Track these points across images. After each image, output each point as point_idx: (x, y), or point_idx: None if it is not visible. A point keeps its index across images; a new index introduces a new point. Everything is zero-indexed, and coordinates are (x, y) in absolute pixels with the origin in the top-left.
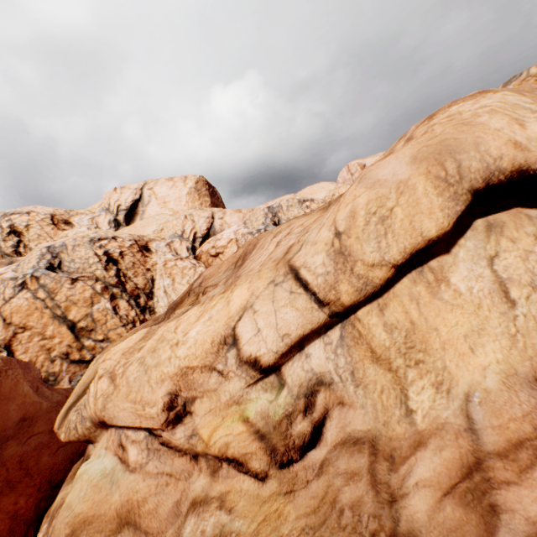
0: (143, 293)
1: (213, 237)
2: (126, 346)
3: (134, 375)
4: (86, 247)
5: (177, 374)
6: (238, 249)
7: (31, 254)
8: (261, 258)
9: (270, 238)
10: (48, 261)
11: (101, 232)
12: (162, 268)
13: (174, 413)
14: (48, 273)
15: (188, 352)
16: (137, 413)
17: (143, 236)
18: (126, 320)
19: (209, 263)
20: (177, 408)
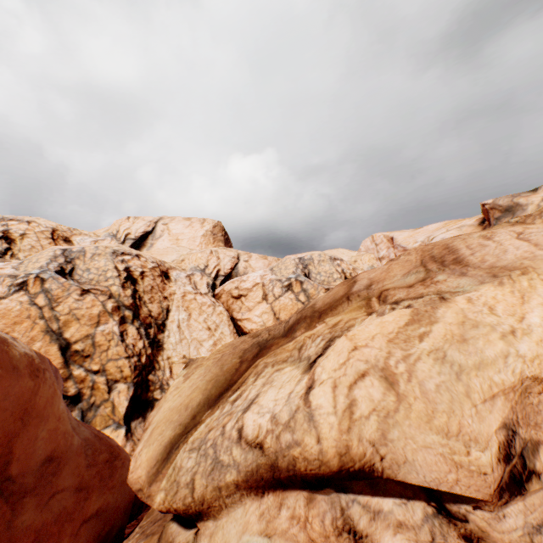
0: (154, 322)
1: (238, 277)
2: (380, 330)
3: (434, 379)
4: (107, 258)
5: (512, 389)
6: (395, 258)
7: (40, 254)
8: (516, 250)
9: (478, 240)
10: (59, 264)
11: (124, 246)
12: (180, 299)
13: (507, 469)
14: (57, 277)
15: (538, 350)
16: (451, 458)
17: (164, 261)
18: (132, 350)
19: (228, 304)
20: (512, 459)
